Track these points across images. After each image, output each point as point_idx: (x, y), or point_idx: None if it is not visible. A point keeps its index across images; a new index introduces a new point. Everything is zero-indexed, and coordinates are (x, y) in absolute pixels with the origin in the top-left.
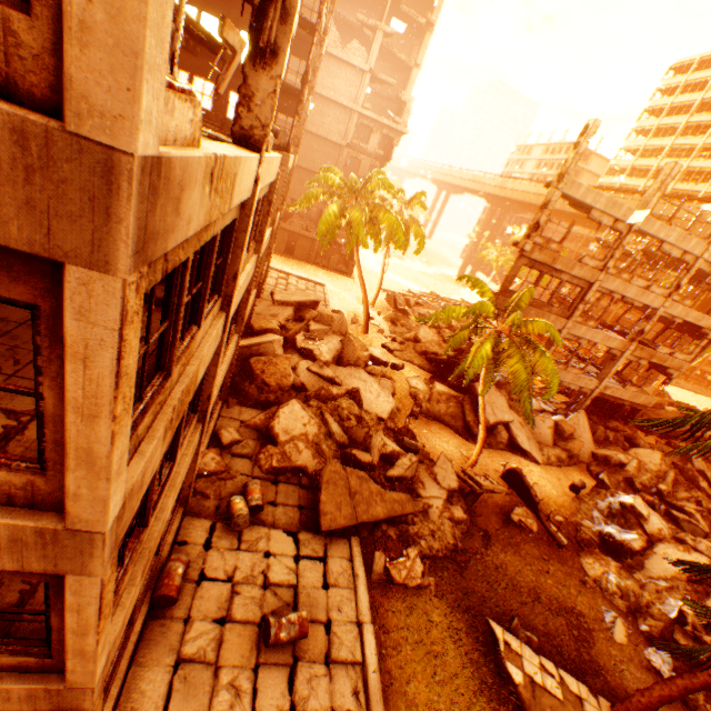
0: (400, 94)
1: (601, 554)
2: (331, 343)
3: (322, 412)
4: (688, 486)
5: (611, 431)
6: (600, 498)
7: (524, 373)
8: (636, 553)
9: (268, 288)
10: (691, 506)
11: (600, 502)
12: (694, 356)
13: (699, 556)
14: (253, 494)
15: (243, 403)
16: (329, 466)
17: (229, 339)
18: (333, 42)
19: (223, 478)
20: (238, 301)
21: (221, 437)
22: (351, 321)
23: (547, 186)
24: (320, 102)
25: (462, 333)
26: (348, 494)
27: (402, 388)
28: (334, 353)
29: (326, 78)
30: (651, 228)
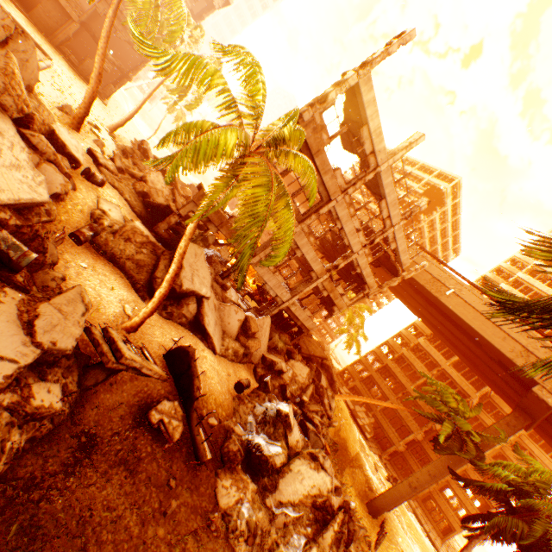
0: None
1: (243, 473)
2: None
3: None
4: (317, 400)
5: (281, 342)
6: (259, 401)
7: (264, 205)
8: (275, 470)
9: None
10: (318, 418)
11: (259, 406)
12: (351, 304)
13: (325, 475)
14: None
15: None
16: None
17: None
18: None
19: None
20: None
21: None
22: (62, 107)
23: (346, 73)
24: None
25: (202, 123)
26: None
27: (84, 202)
28: None
29: None
30: (386, 179)
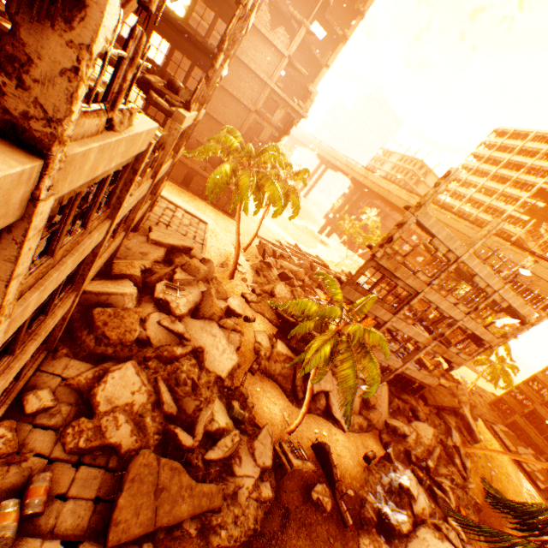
0: (308, 84)
1: (377, 535)
2: (191, 295)
3: (157, 379)
4: (447, 460)
5: (402, 402)
6: (385, 471)
7: (353, 380)
8: (403, 534)
9: (152, 217)
10: (447, 482)
11: (384, 477)
12: (472, 356)
13: (449, 545)
14: (34, 497)
15: (75, 353)
16: (141, 457)
17: (50, 310)
18: (264, 21)
19: (8, 461)
20: (48, 293)
21: (26, 403)
22: (221, 264)
23: (406, 208)
24: (241, 68)
25: (309, 323)
26: (153, 492)
27: (249, 341)
28: (192, 305)
29: (251, 49)
30: (471, 262)
